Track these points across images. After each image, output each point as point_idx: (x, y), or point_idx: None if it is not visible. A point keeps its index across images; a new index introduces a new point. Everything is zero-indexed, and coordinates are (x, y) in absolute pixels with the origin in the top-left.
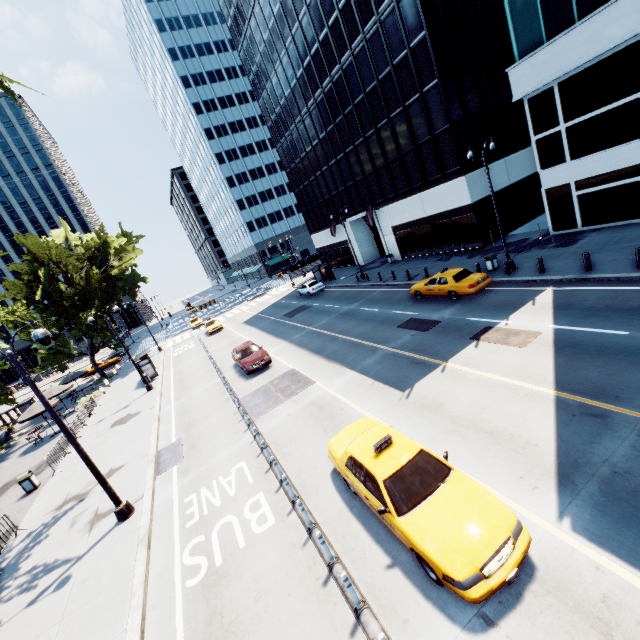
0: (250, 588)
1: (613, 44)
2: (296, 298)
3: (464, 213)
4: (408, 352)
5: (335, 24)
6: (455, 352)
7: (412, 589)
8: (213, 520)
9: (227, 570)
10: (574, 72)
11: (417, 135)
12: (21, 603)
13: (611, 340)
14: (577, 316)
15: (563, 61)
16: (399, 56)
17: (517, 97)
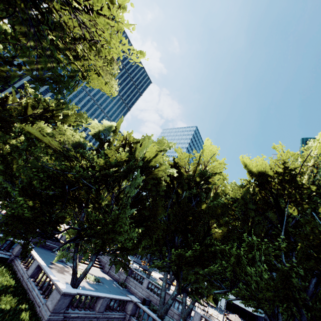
0: None
1: None
2: None
3: (253, 315)
4: None
5: None
6: None
7: None
8: None
9: None
10: None
11: None
12: None
13: None
14: None
15: None
16: None
17: None
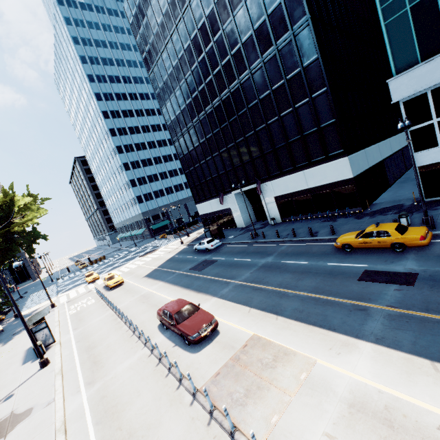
0: None
1: None
2: (193, 253)
3: (345, 185)
4: (426, 313)
5: (237, 53)
6: None
7: None
8: None
9: None
10: None
11: (304, 128)
12: None
13: None
14: None
15: (438, 73)
16: (292, 73)
17: (396, 99)
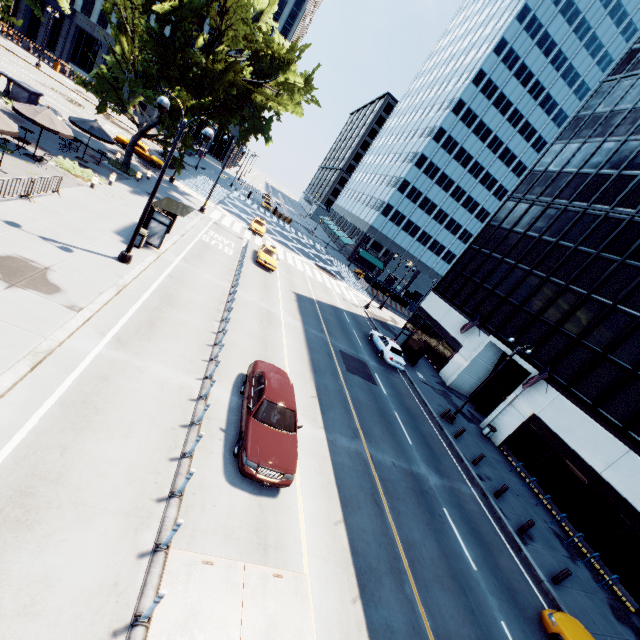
0: None
1: None
2: (363, 336)
3: None
4: None
5: None
6: None
7: None
8: None
9: None
10: None
11: None
12: None
13: None
14: None
15: None
16: None
17: None
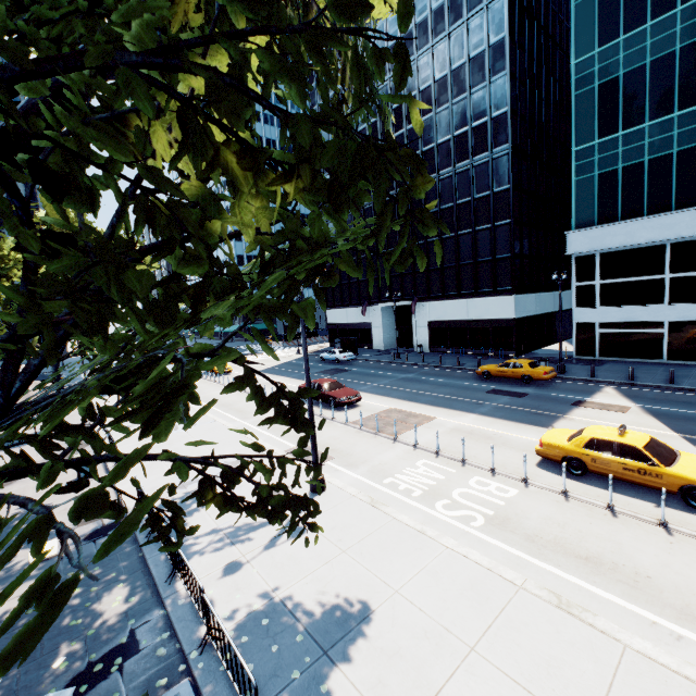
0: (547, 522)
1: (642, 242)
2: (318, 362)
3: (506, 324)
4: (520, 407)
5: (429, 152)
6: (567, 411)
7: (688, 514)
8: (443, 492)
9: (506, 516)
10: (612, 250)
11: (479, 254)
12: (251, 547)
13: (688, 414)
14: (649, 401)
15: (607, 240)
16: (481, 194)
17: (569, 252)
